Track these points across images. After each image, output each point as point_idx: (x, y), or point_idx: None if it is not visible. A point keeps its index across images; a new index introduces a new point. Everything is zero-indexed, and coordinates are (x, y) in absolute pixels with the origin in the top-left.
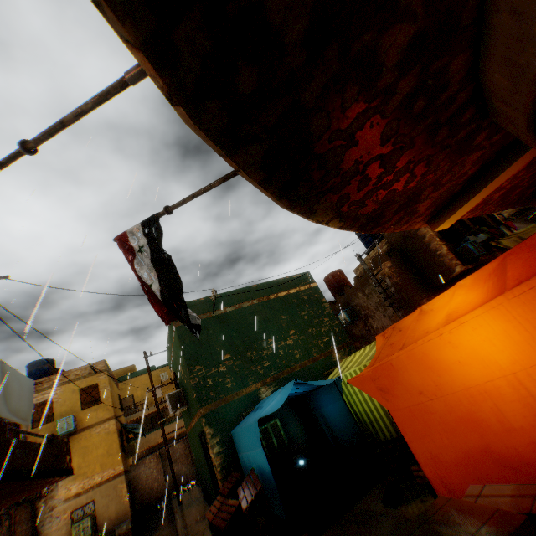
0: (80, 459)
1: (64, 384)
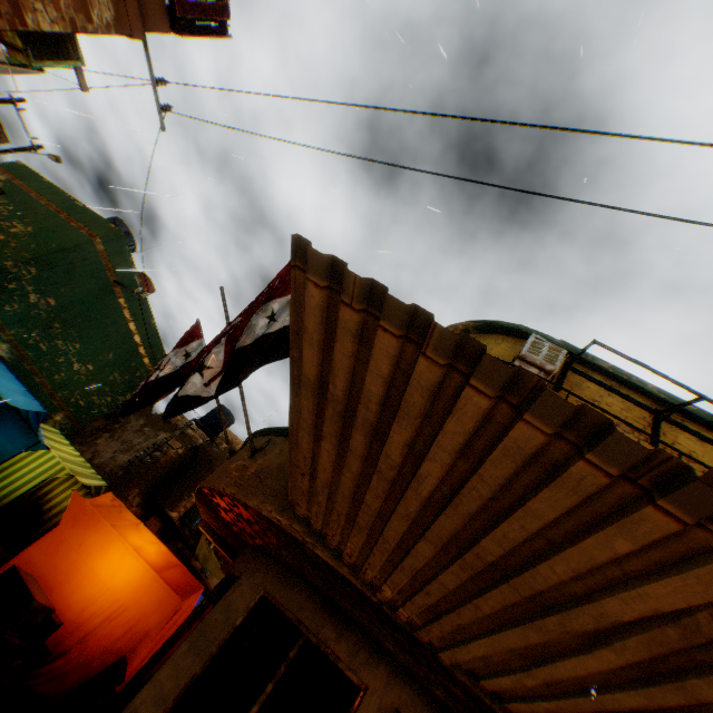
0: None
1: None
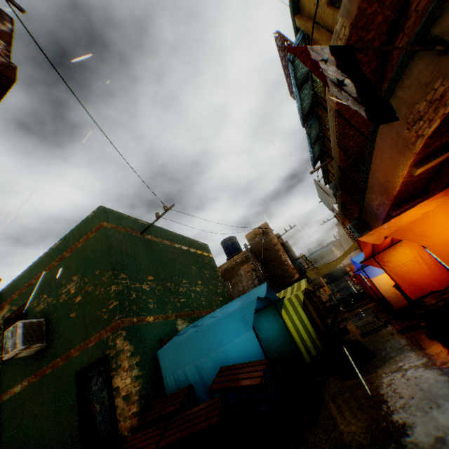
0: None
1: None
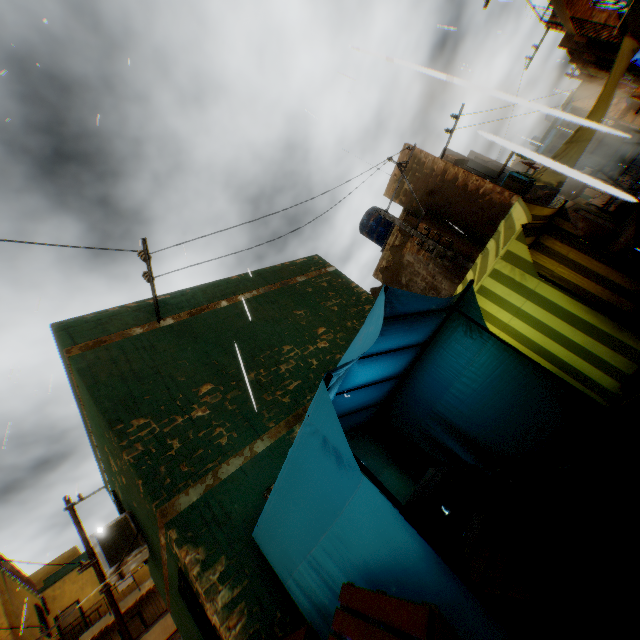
0: None
1: None
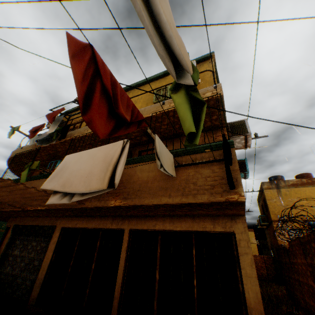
0: None
1: None
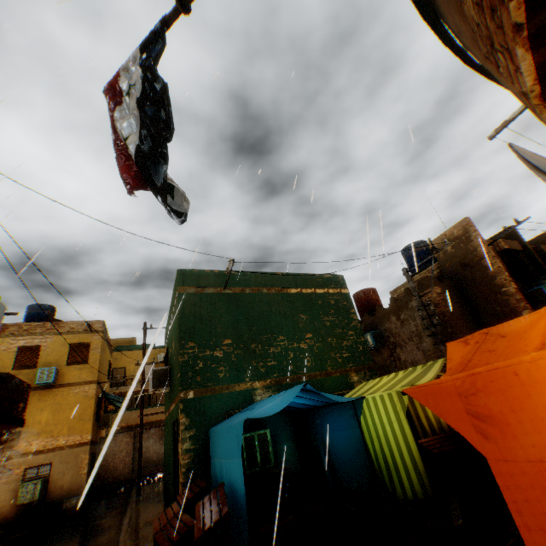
0: (51, 415)
1: (57, 334)
